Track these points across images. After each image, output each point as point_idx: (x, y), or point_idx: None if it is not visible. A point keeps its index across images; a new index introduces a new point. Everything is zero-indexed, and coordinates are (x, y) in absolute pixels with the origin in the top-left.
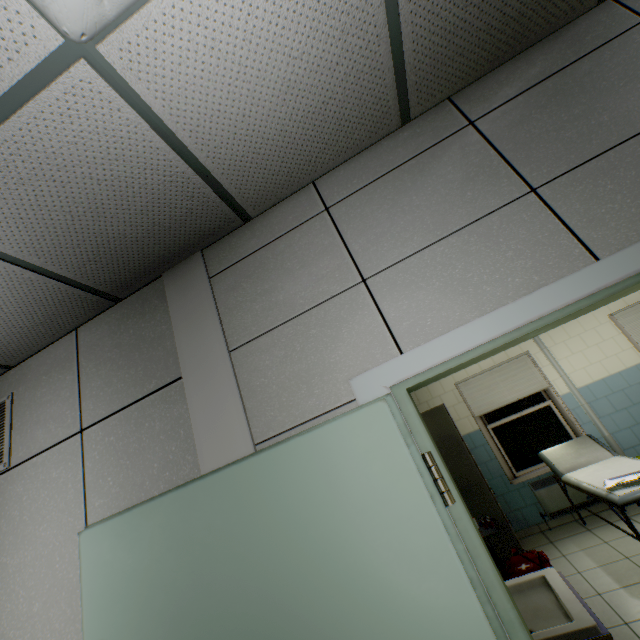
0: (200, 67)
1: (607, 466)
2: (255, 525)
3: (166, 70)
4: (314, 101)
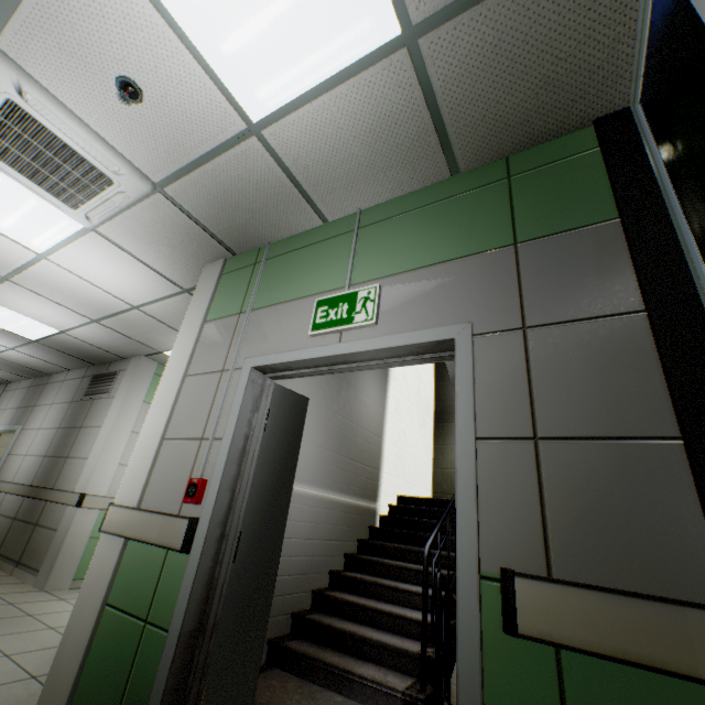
0: None
1: None
2: None
3: None
4: (3, 374)
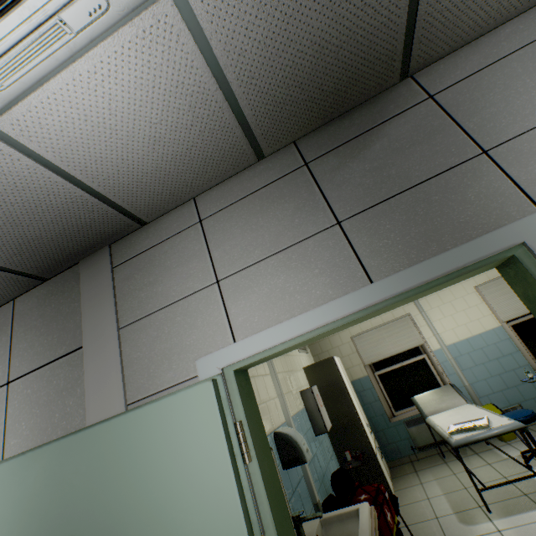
0: (79, 132)
1: (458, 412)
2: (109, 471)
3: (52, 134)
4: (179, 148)
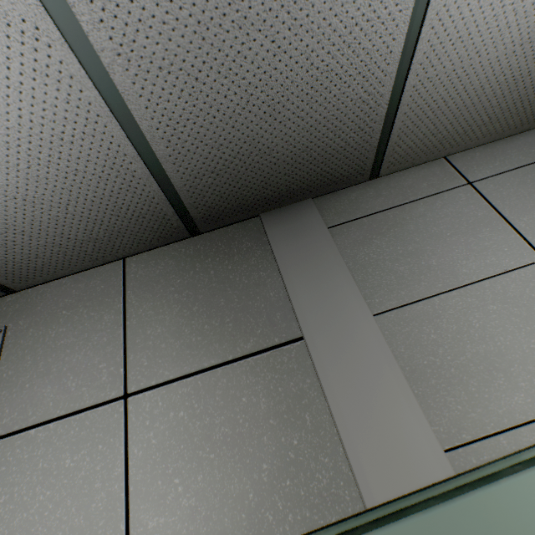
0: None
1: None
2: None
3: None
4: (526, 66)
